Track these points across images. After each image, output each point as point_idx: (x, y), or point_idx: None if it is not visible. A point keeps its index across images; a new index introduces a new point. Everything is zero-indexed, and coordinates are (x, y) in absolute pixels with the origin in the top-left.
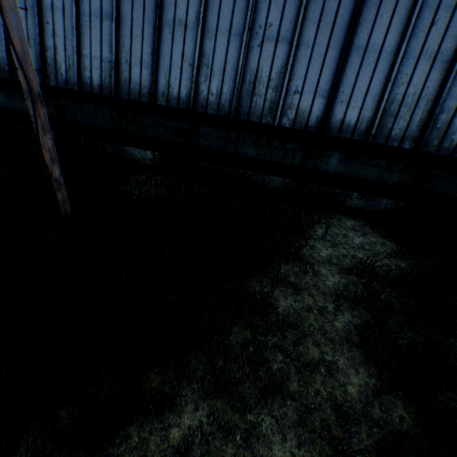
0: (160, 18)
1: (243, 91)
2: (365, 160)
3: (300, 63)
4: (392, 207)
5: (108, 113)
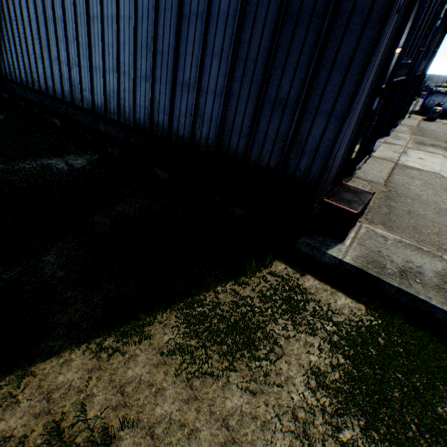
0: (52, 58)
1: (74, 90)
2: (109, 126)
3: (83, 76)
4: (120, 153)
5: (50, 101)
